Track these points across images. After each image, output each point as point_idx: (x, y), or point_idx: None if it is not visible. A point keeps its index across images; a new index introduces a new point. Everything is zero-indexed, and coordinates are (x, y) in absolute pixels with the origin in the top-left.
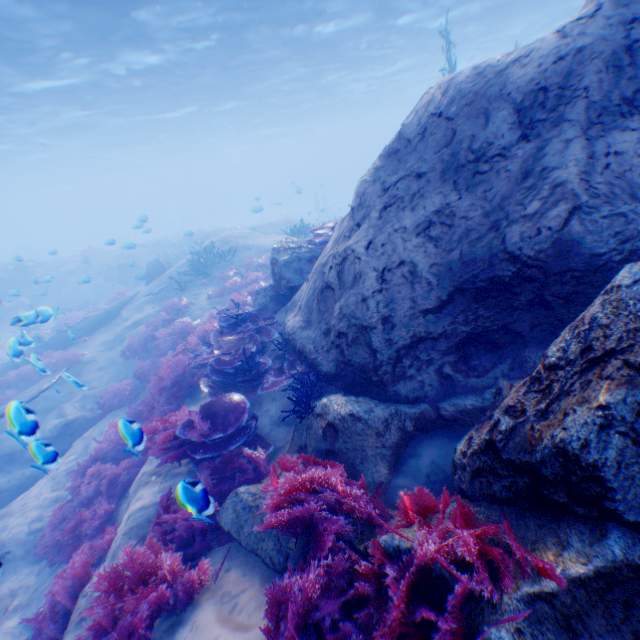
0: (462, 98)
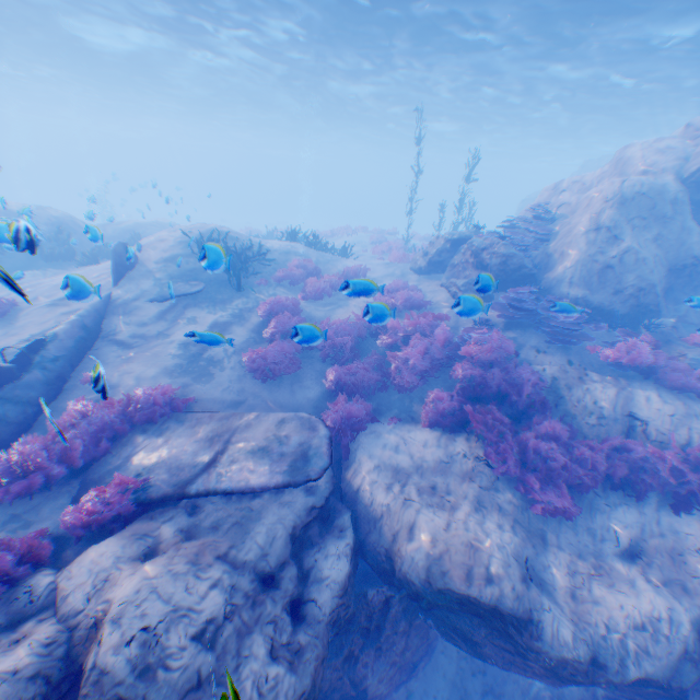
0: (653, 192)
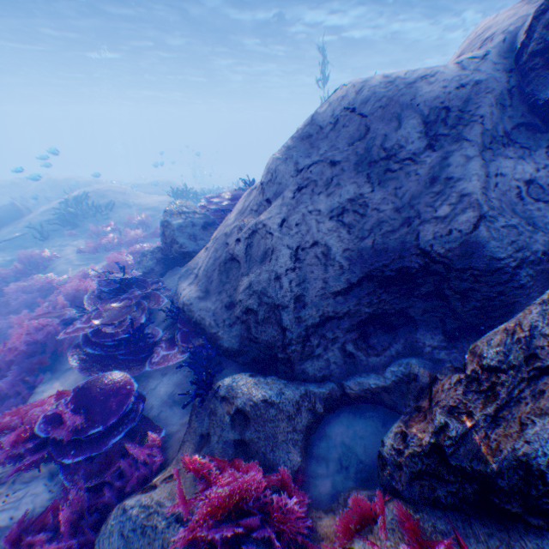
0: (377, 100)
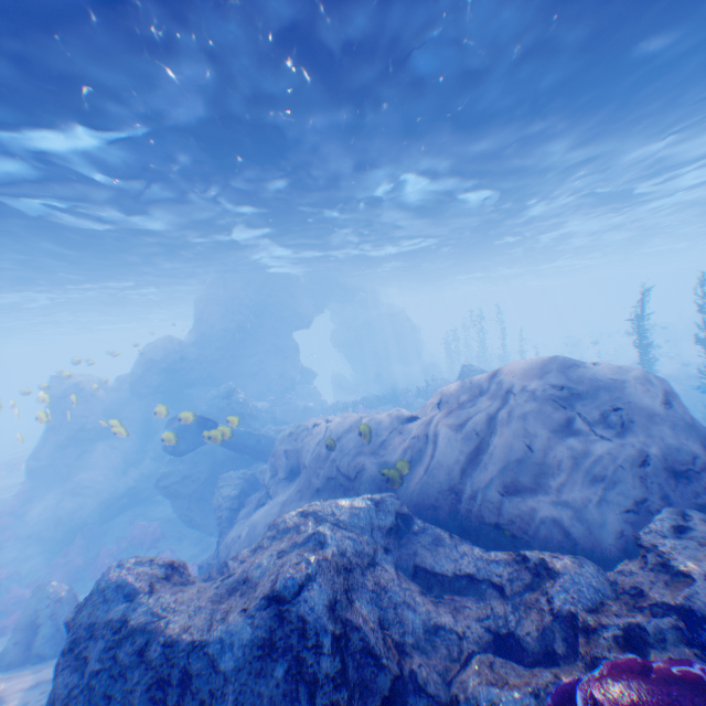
0: None
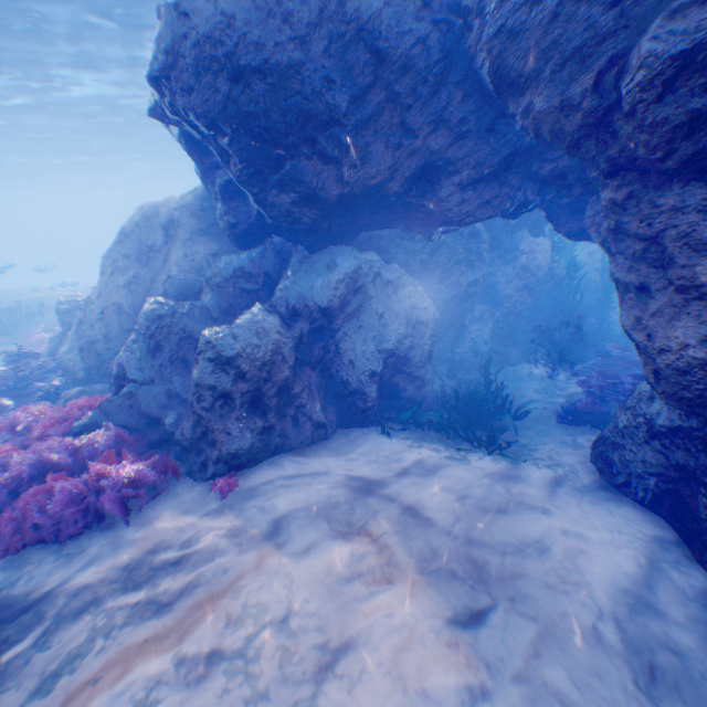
0: (145, 218)
